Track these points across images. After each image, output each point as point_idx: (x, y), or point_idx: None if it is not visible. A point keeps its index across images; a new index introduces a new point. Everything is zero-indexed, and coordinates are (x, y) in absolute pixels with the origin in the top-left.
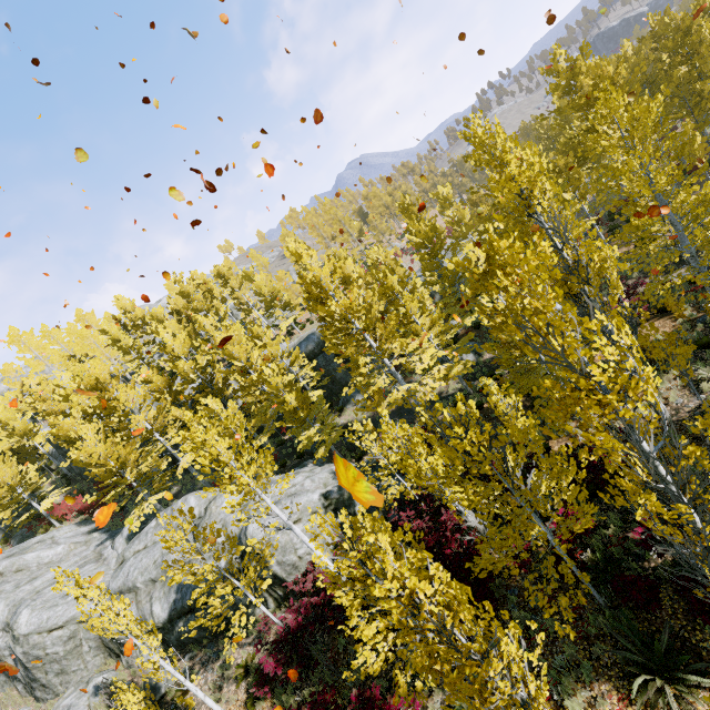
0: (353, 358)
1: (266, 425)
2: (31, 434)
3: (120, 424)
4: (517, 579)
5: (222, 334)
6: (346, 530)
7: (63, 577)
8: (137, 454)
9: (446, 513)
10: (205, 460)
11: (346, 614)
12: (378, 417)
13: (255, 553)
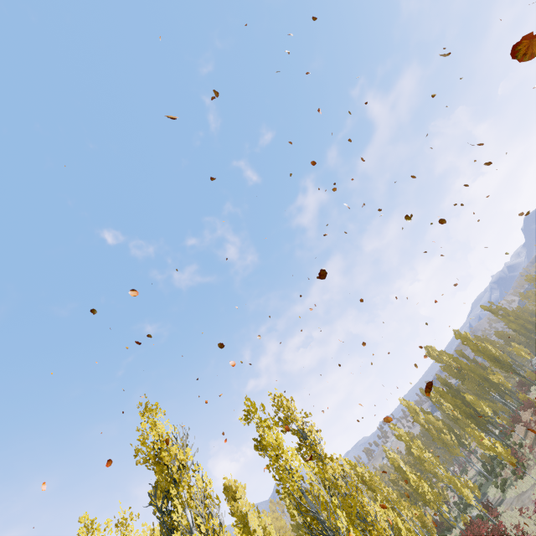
0: None
1: None
2: None
3: None
4: None
5: None
6: None
7: None
8: None
9: None
10: None
11: None
12: None
13: None
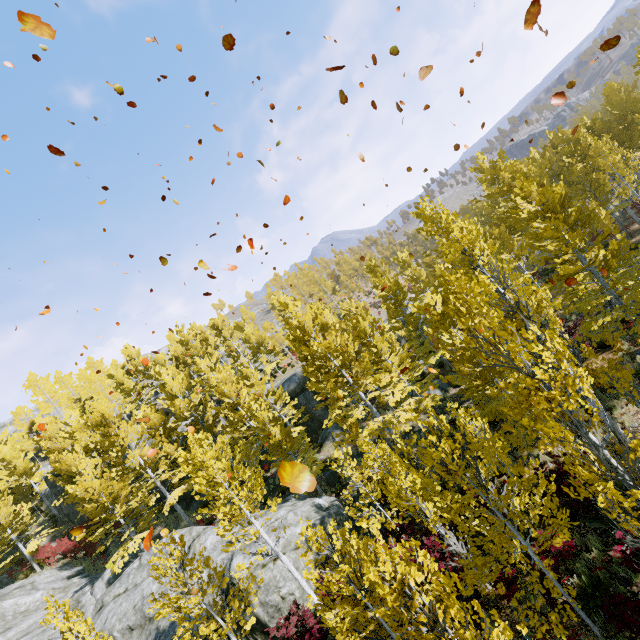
0: (331, 395)
1: (251, 460)
2: (30, 472)
3: (116, 459)
4: (507, 612)
5: (216, 374)
6: (335, 542)
7: (54, 608)
8: (128, 489)
9: (428, 538)
10: (203, 480)
11: (337, 638)
12: (356, 452)
13: (240, 588)
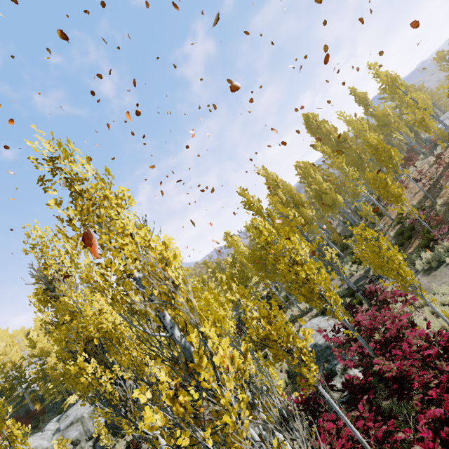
0: None
1: None
2: None
3: None
4: None
5: None
6: None
7: None
8: None
9: None
10: None
11: None
12: None
13: None
